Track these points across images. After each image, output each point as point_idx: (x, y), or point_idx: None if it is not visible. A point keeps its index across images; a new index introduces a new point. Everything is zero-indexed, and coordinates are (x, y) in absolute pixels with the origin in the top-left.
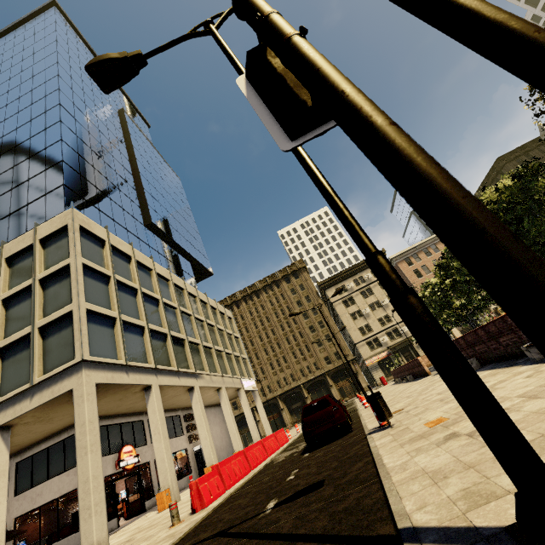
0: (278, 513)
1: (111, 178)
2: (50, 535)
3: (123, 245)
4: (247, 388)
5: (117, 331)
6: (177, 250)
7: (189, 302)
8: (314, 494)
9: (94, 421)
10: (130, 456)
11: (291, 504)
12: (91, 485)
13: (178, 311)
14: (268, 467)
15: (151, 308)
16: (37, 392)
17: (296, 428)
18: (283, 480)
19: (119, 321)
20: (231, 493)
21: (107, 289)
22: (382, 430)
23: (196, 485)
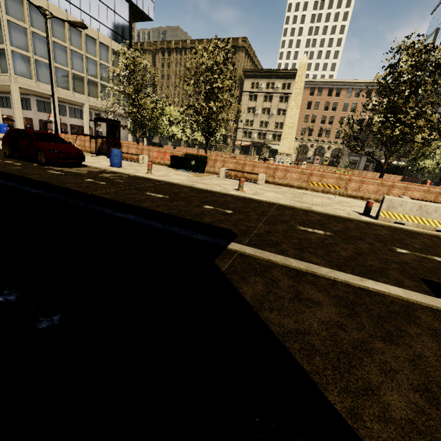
0: None
1: None
2: (26, 127)
3: (39, 1)
4: None
5: (32, 65)
6: None
7: (98, 51)
8: None
9: (18, 101)
10: None
11: None
12: (18, 120)
13: (84, 57)
14: None
15: (60, 52)
16: (0, 79)
17: None
18: None
19: (33, 59)
20: None
21: (26, 37)
22: None
23: None
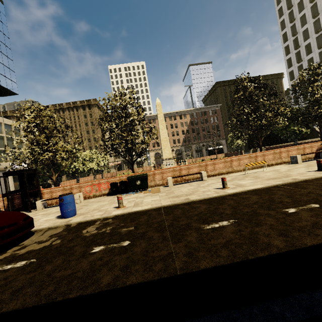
0: None
1: None
2: None
3: None
4: (14, 168)
5: None
6: None
7: None
8: None
9: None
10: None
11: None
12: None
13: None
14: None
15: None
16: None
17: None
18: None
19: None
20: None
21: None
22: None
23: None
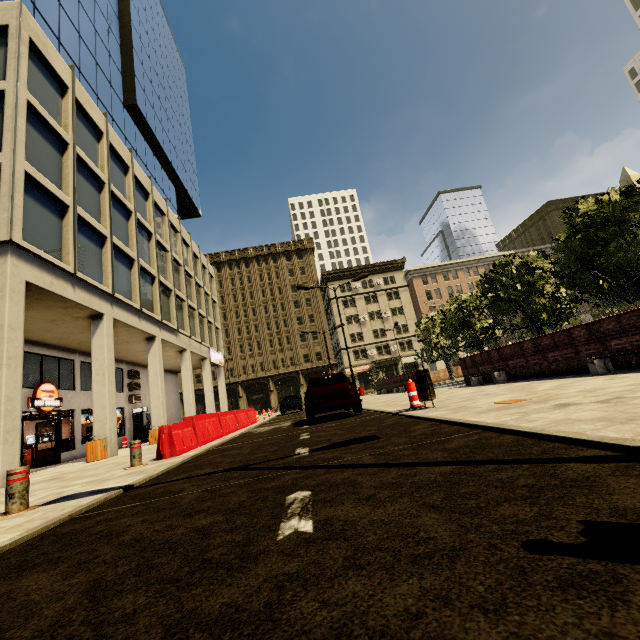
0: (330, 454)
1: (86, 3)
2: None
3: (93, 109)
4: (214, 361)
5: (68, 225)
6: (162, 163)
7: (168, 234)
8: (375, 442)
9: (16, 330)
10: (50, 397)
11: (343, 449)
12: (2, 407)
13: (153, 238)
14: (248, 434)
15: (118, 218)
16: None
17: (263, 414)
18: (295, 439)
19: (73, 213)
20: (209, 447)
21: (60, 161)
22: (420, 409)
23: (168, 430)
